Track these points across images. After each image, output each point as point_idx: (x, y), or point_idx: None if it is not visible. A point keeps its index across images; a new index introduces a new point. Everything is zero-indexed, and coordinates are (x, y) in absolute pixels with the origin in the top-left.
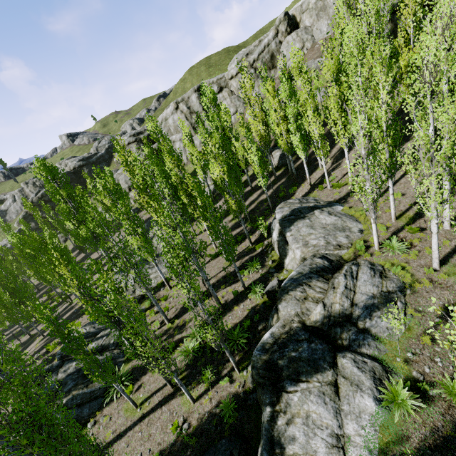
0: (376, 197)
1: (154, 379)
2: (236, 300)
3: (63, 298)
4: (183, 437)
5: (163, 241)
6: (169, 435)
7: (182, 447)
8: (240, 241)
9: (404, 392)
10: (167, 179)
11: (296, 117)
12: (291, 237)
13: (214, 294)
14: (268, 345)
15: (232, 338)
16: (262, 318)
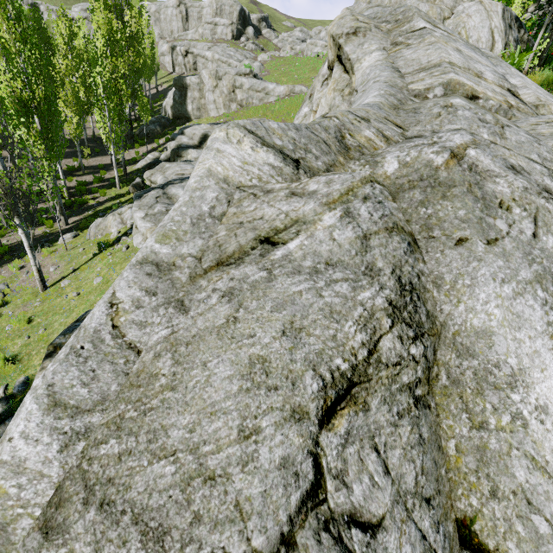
0: None
1: None
2: None
3: None
4: None
5: None
6: None
7: None
8: None
9: None
10: None
11: None
12: None
13: None
14: None
15: None
16: None
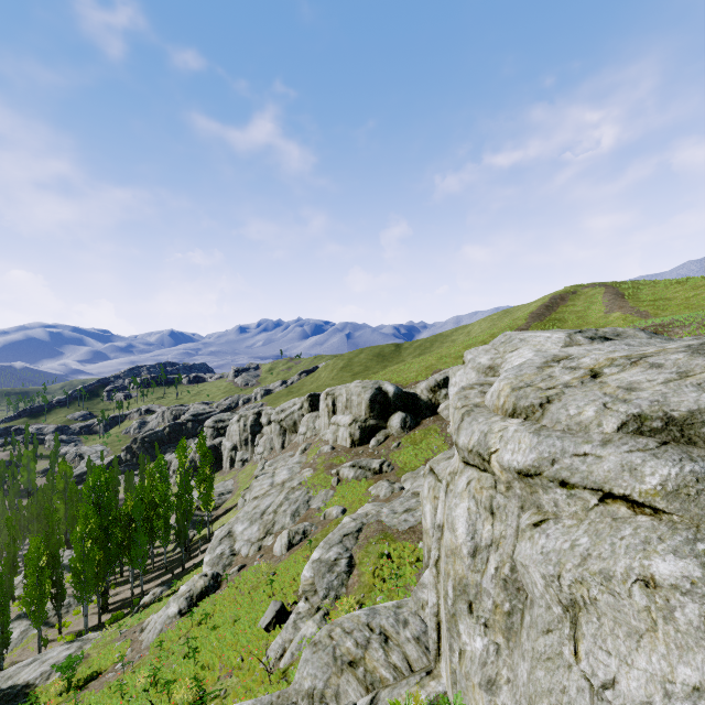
0: None
1: None
2: None
3: None
4: None
5: None
6: None
7: None
8: None
9: None
10: None
11: None
12: None
13: None
14: None
15: None
16: None
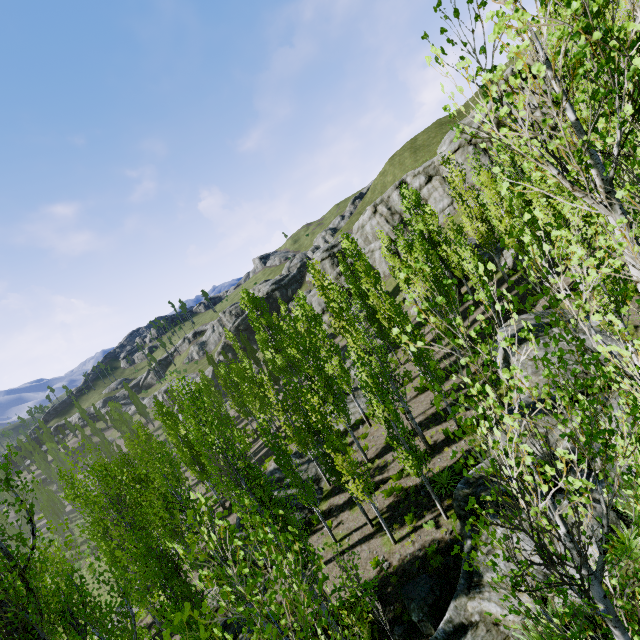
0: (618, 308)
1: (353, 518)
2: (447, 441)
3: (258, 434)
4: (383, 575)
5: (358, 362)
6: (369, 572)
7: (382, 583)
8: (456, 370)
9: (636, 540)
10: (364, 299)
11: (522, 209)
12: (516, 363)
13: (418, 430)
14: (472, 479)
15: (439, 481)
16: (478, 462)
